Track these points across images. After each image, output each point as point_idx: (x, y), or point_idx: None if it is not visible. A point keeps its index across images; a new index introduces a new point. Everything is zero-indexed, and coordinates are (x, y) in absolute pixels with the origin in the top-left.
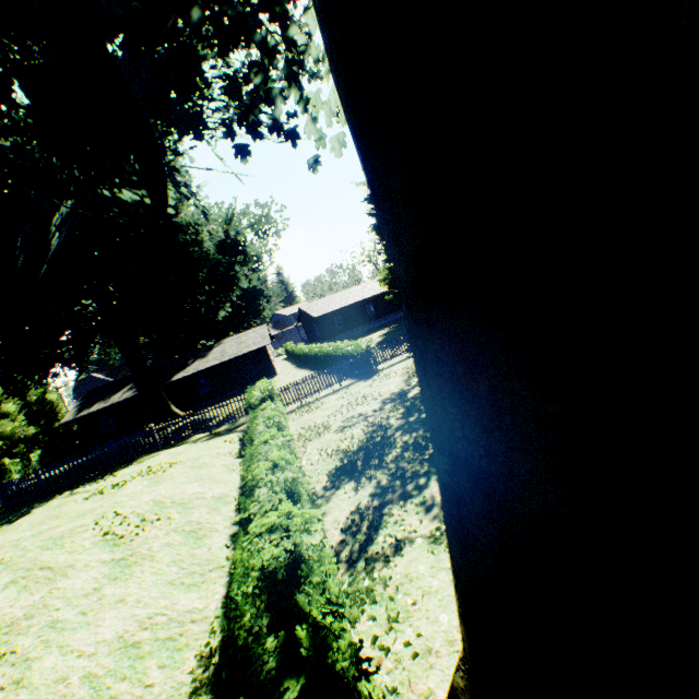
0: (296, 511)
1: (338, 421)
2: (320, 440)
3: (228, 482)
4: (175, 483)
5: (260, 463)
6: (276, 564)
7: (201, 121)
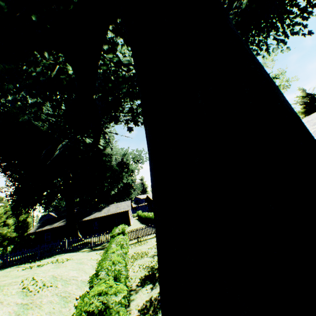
0: (114, 285)
1: (152, 251)
2: (141, 260)
3: (91, 274)
4: (66, 268)
5: (107, 261)
6: (96, 310)
7: (117, 119)
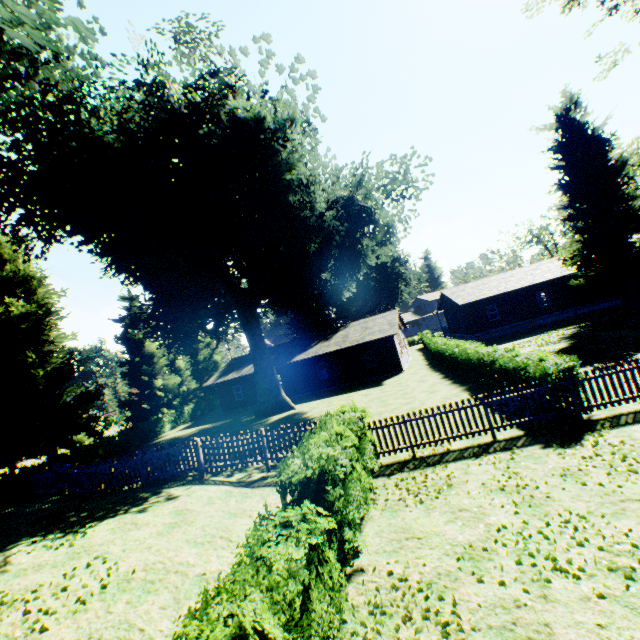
0: None
1: (485, 620)
2: None
3: None
4: None
5: None
6: None
7: None
